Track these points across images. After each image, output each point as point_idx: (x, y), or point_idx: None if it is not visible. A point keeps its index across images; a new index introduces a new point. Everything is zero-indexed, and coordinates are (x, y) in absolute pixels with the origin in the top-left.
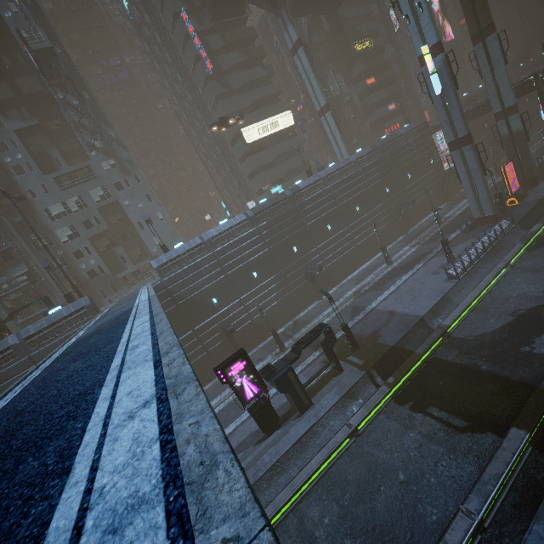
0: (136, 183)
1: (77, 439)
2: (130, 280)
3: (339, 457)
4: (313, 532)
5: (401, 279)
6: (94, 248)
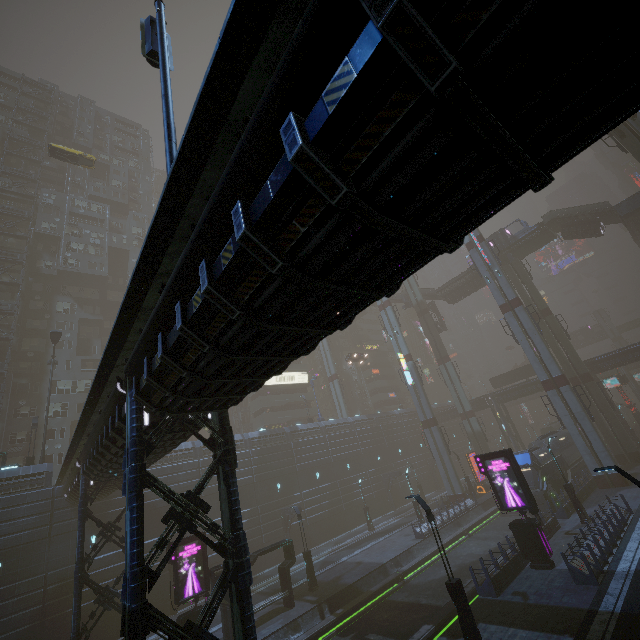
0: None
1: None
2: None
3: None
4: None
5: (377, 539)
6: (69, 433)
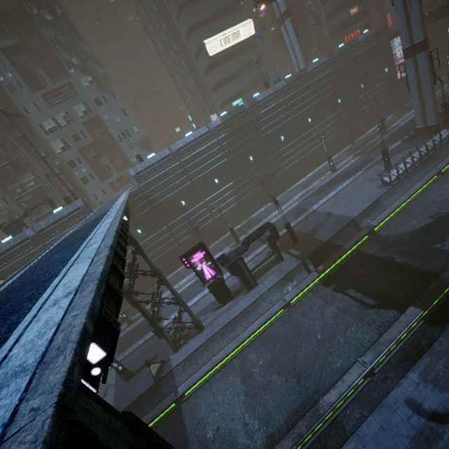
0: (112, 98)
1: (23, 317)
2: (116, 186)
3: (274, 322)
4: (251, 369)
5: (342, 185)
6: (84, 158)
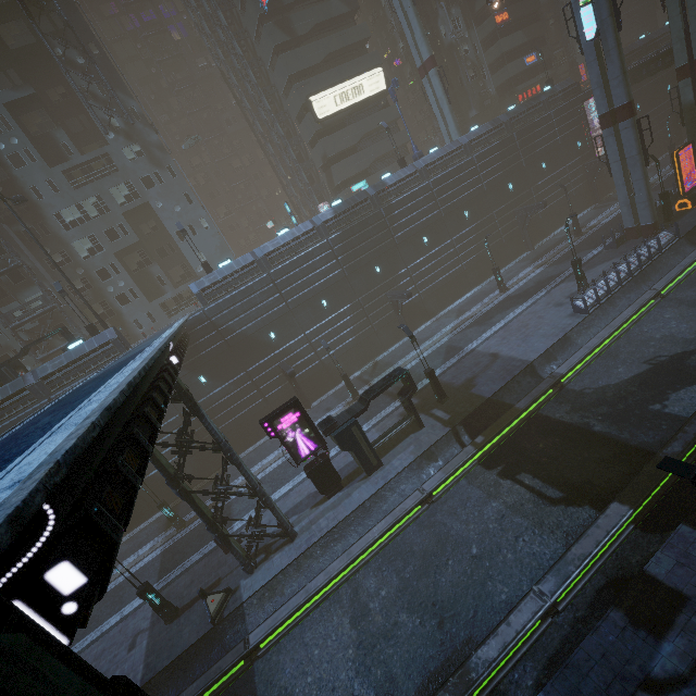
0: (170, 178)
1: None
2: (171, 308)
3: (407, 526)
4: (367, 604)
5: (514, 311)
6: (123, 266)
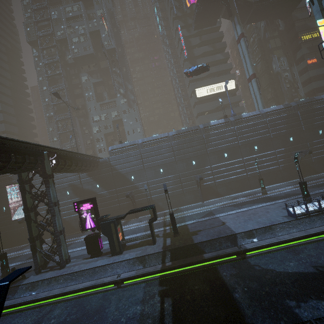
0: (133, 111)
1: None
2: None
3: (99, 292)
4: (43, 322)
5: (258, 205)
6: (106, 139)
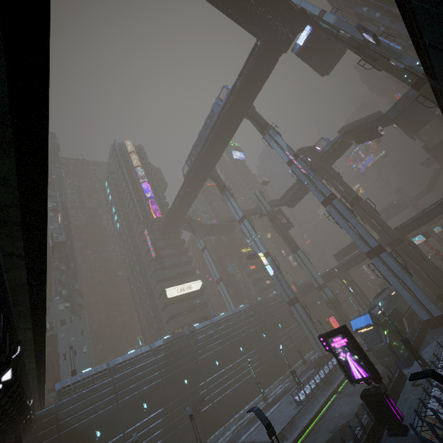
0: (78, 320)
1: None
2: None
3: None
4: None
5: (269, 411)
6: None
